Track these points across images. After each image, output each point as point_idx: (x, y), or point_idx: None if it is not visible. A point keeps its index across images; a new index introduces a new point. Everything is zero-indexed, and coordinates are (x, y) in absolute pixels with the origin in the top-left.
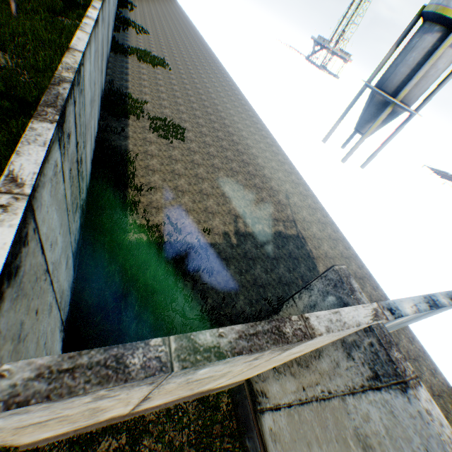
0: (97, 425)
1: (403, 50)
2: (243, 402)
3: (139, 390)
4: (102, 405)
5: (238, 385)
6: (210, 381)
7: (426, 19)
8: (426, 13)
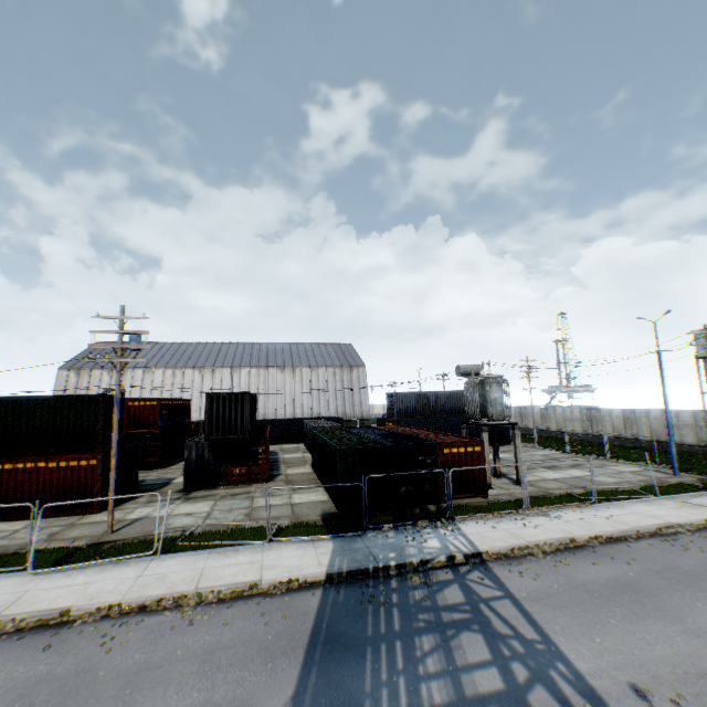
0: None
1: (705, 372)
2: None
3: None
4: None
5: None
6: None
7: (702, 358)
8: (699, 357)
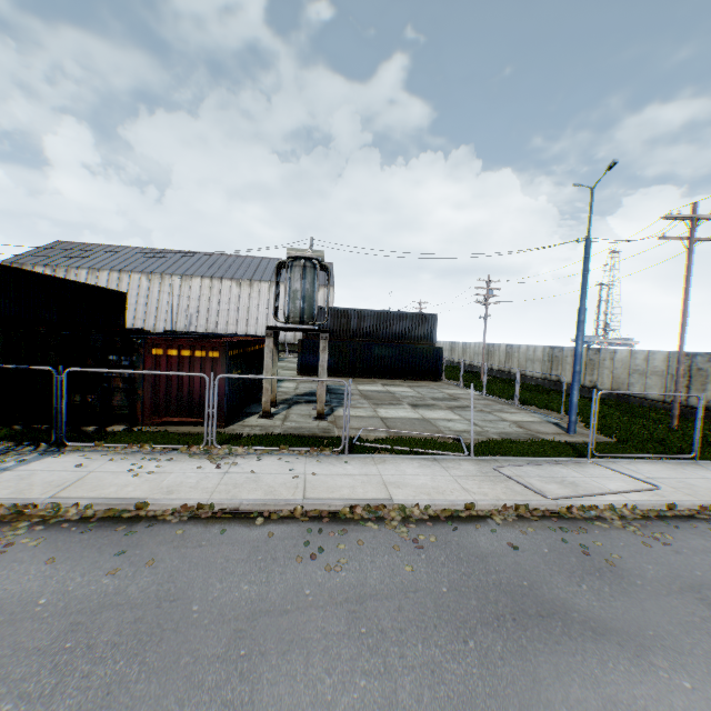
0: None
1: None
2: None
3: None
4: None
5: None
6: None
7: None
8: None
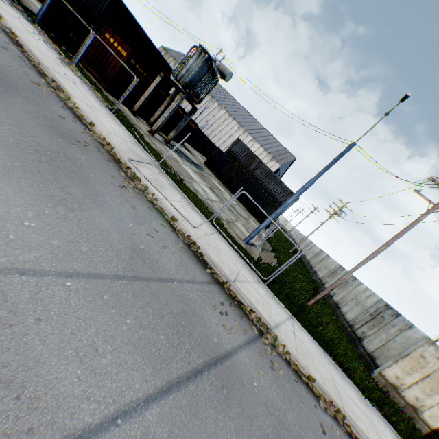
0: (390, 386)
1: None
2: (429, 438)
3: (438, 364)
4: (429, 363)
5: (425, 432)
6: (438, 388)
7: None
8: None
